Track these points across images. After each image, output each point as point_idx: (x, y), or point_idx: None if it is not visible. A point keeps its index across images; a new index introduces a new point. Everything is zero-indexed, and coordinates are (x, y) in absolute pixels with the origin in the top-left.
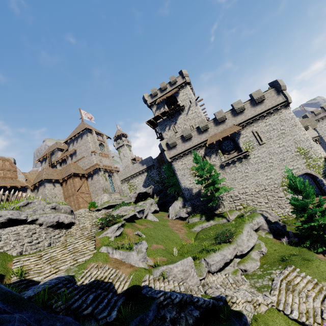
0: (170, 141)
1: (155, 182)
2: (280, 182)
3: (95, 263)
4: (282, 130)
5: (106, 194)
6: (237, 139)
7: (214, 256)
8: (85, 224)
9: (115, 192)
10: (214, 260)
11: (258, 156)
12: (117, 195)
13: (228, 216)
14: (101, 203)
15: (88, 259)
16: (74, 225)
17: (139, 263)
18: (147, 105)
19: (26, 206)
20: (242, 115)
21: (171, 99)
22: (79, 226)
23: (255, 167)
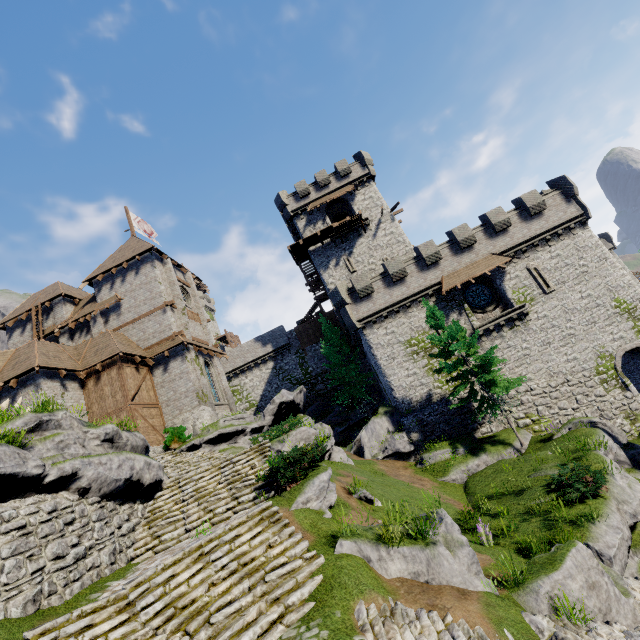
0: (360, 283)
1: (292, 383)
2: (594, 366)
3: (364, 602)
4: (582, 267)
5: (207, 408)
6: (499, 283)
7: (602, 534)
8: (202, 484)
9: (221, 404)
10: (610, 543)
11: (544, 315)
12: (225, 411)
13: (521, 440)
14: (196, 430)
15: (316, 589)
16: (164, 490)
17: (473, 581)
18: (287, 214)
19: (33, 433)
20: (505, 236)
21: (337, 206)
22: (184, 491)
23: (542, 338)
